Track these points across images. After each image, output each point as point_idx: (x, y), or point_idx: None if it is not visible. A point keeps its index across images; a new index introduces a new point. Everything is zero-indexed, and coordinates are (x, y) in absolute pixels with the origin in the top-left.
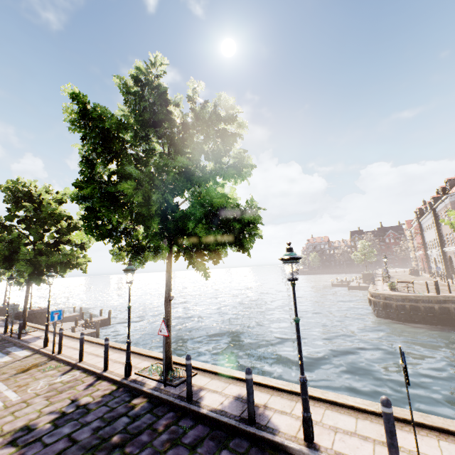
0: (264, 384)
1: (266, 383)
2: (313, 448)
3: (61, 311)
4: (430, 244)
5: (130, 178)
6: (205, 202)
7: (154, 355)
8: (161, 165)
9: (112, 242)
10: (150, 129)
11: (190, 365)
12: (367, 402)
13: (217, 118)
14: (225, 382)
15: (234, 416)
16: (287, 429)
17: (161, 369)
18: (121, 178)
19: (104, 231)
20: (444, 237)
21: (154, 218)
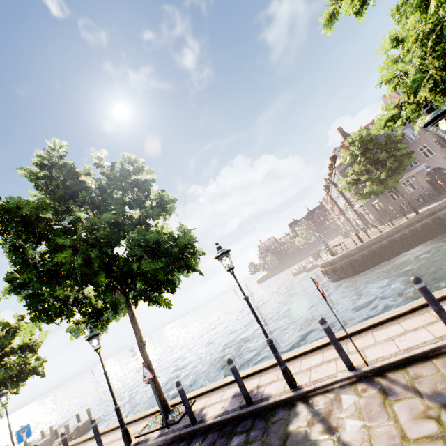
0: (253, 373)
1: (254, 371)
2: (297, 389)
3: (28, 425)
4: (344, 209)
5: (64, 248)
6: (141, 242)
7: (150, 412)
8: (90, 225)
9: (65, 318)
10: (69, 202)
11: (182, 390)
12: (326, 338)
13: (127, 173)
14: (221, 391)
15: (235, 409)
16: (277, 390)
17: (159, 417)
18: (55, 253)
19: (53, 310)
20: (349, 199)
21: (100, 273)
